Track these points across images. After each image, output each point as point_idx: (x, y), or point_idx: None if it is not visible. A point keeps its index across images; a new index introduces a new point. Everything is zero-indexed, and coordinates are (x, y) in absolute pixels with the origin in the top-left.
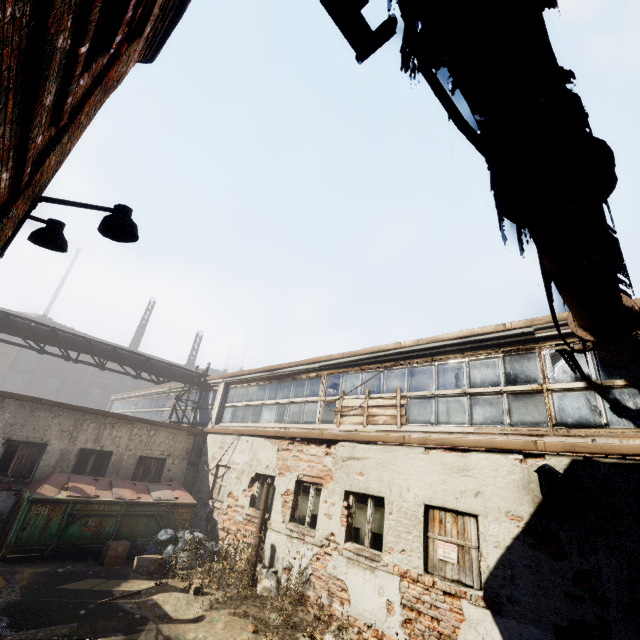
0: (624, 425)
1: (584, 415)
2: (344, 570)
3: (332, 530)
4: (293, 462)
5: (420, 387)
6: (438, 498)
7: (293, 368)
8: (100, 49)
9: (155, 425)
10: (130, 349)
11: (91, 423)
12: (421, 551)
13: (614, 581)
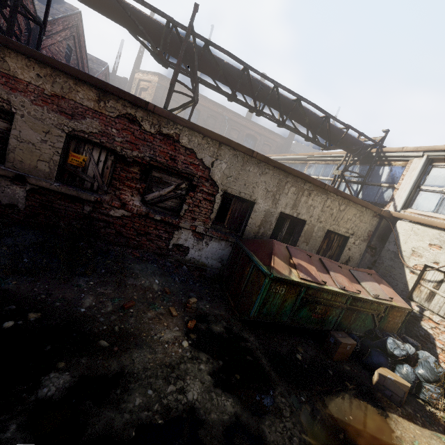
0: None
1: None
2: None
3: None
4: None
5: None
6: None
7: None
8: None
9: (348, 200)
10: (249, 120)
11: (291, 187)
12: None
13: None
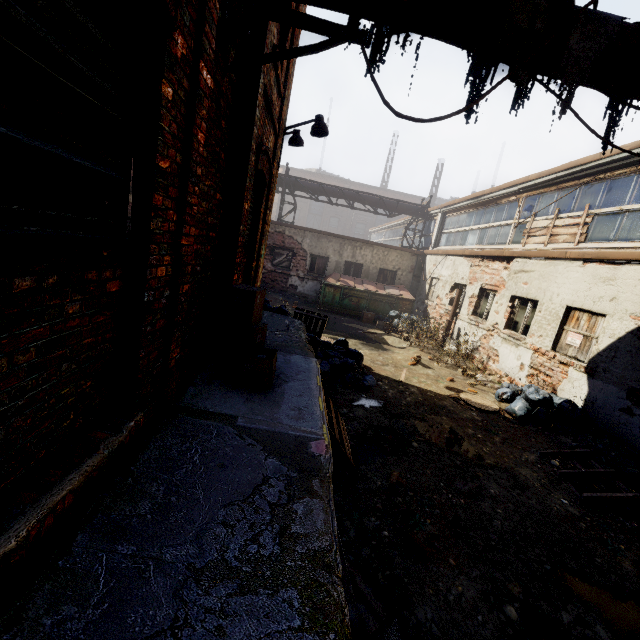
0: None
1: None
2: (499, 345)
3: (497, 321)
4: (479, 275)
5: (611, 203)
6: (579, 302)
7: (495, 194)
8: (287, 31)
9: (387, 248)
10: (380, 188)
11: (348, 246)
12: (553, 337)
13: None
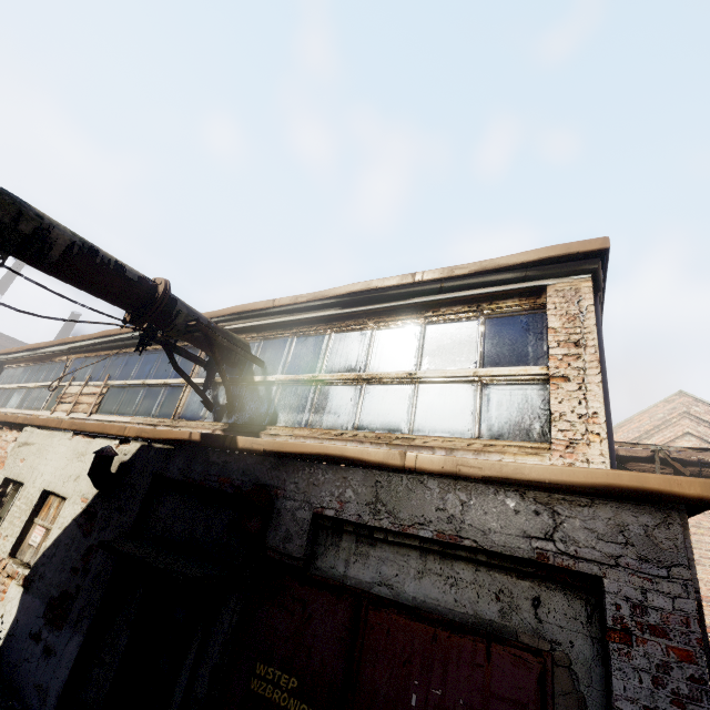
0: (209, 419)
1: (195, 409)
2: None
3: None
4: None
5: (123, 376)
6: (54, 483)
7: (50, 349)
8: None
9: None
10: None
11: None
12: (17, 536)
13: (103, 553)
